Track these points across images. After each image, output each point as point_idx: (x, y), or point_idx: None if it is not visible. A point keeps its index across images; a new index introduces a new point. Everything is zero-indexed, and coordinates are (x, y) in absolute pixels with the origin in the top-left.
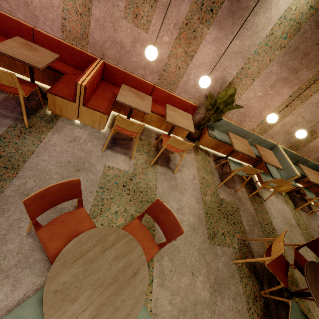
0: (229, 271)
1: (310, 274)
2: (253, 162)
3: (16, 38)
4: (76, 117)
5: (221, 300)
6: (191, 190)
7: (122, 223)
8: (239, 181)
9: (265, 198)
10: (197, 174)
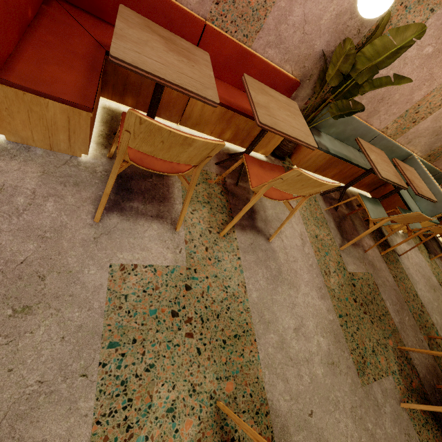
0: (402, 432)
1: None
2: (374, 188)
3: None
4: None
5: None
6: (306, 271)
7: (194, 436)
8: (362, 227)
9: (399, 250)
10: (305, 231)
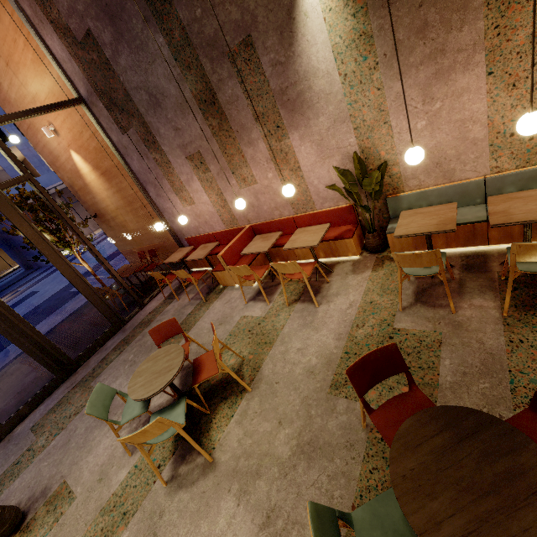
0: (345, 438)
1: (416, 424)
2: None
3: (200, 246)
4: (234, 282)
5: (306, 467)
6: (335, 323)
7: (233, 363)
8: (483, 288)
9: None
10: (359, 299)
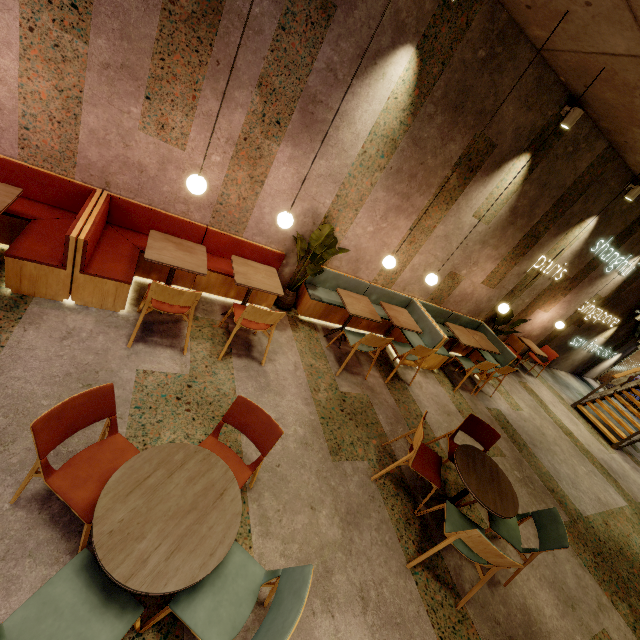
0: (367, 494)
1: (461, 460)
2: (386, 331)
3: None
4: (66, 294)
5: (359, 534)
6: (294, 387)
7: None
8: (368, 362)
9: (410, 381)
10: (300, 361)
